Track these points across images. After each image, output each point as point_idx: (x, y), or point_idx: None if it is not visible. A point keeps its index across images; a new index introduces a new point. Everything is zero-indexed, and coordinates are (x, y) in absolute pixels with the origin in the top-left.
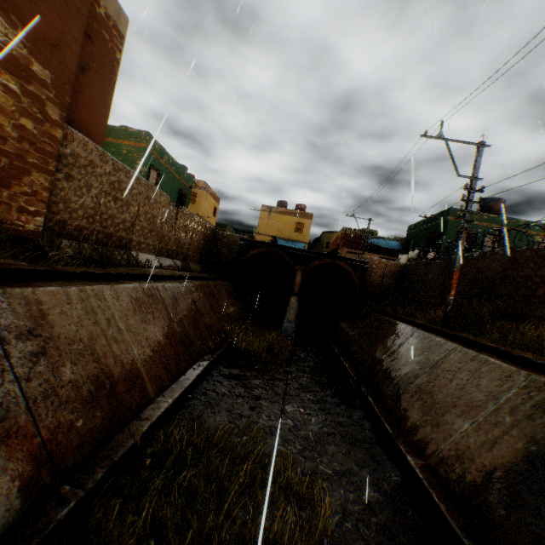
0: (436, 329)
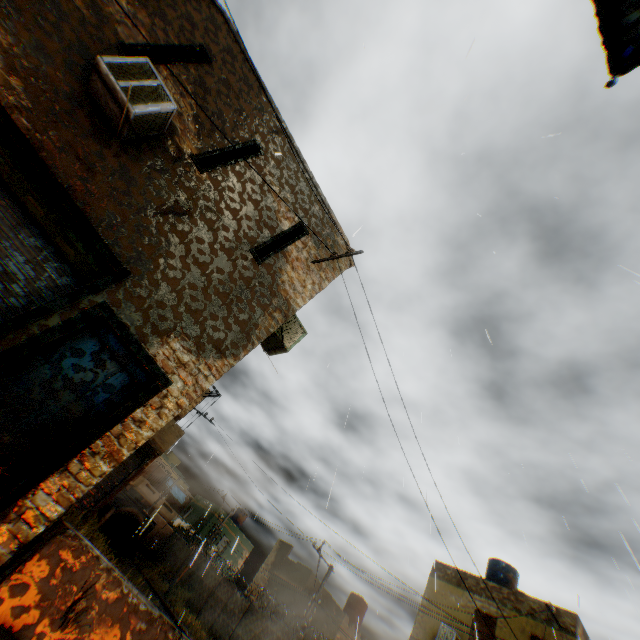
0: (161, 595)
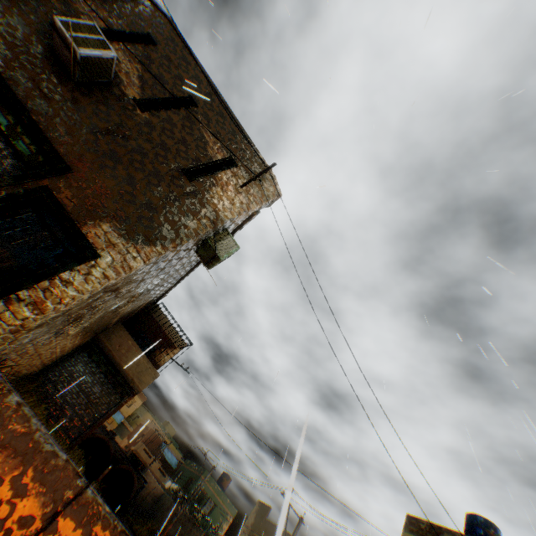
0: None
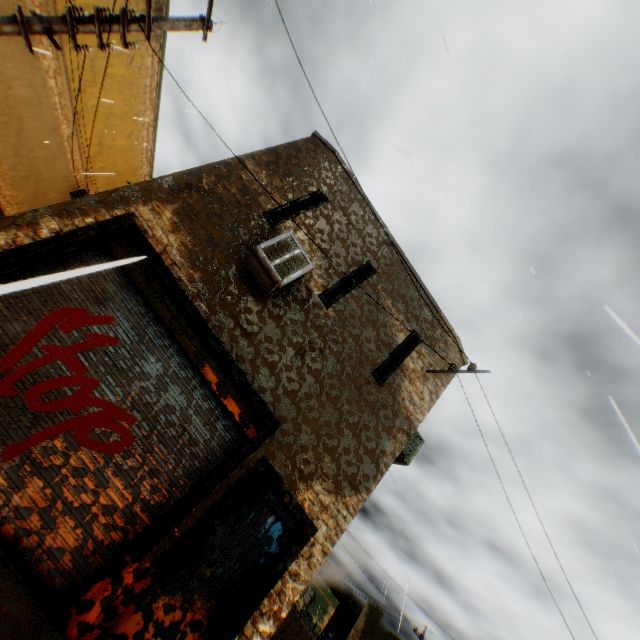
0: None
